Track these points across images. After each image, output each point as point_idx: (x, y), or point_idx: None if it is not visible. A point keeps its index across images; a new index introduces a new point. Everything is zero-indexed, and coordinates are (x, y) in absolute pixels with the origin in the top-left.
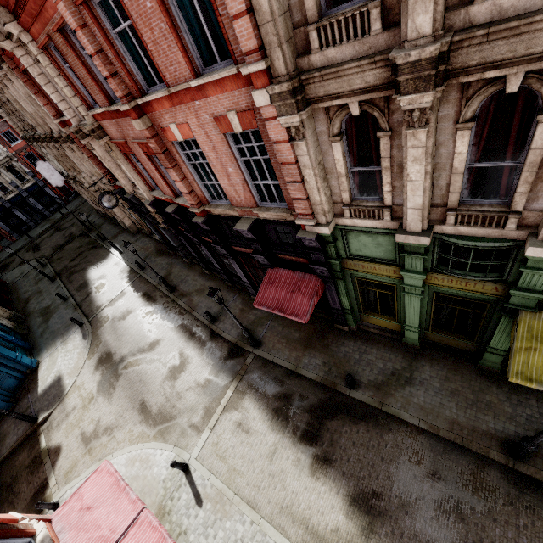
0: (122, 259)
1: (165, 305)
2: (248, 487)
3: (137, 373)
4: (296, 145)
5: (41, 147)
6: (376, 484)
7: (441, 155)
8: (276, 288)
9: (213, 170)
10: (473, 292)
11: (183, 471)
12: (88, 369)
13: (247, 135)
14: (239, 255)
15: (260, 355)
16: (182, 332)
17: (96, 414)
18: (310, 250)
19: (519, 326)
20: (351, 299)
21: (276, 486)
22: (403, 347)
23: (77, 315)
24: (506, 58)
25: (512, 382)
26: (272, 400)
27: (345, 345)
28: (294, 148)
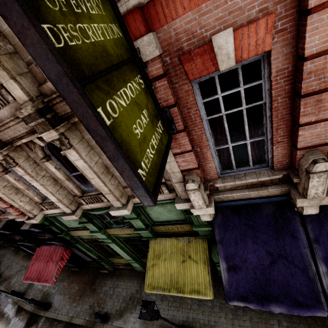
0: None
1: None
2: None
3: None
4: None
5: None
6: None
7: (52, 173)
8: (38, 262)
9: None
10: (130, 234)
11: None
12: None
13: None
14: None
15: (48, 317)
16: None
17: None
18: (39, 233)
19: (149, 250)
20: (95, 252)
21: None
22: (138, 274)
23: None
24: (17, 135)
25: None
26: None
27: (105, 285)
28: None
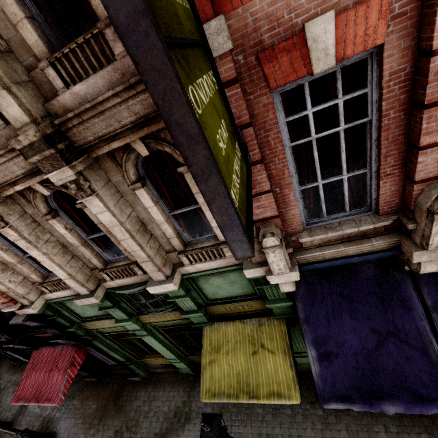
0: None
1: None
2: None
3: None
4: None
5: None
6: None
7: (60, 237)
8: (36, 372)
9: None
10: (174, 321)
11: None
12: None
13: None
14: None
15: None
16: None
17: None
18: (38, 329)
19: (204, 341)
20: (121, 351)
21: None
22: (184, 378)
23: None
24: (9, 179)
25: None
26: None
27: (137, 398)
28: None
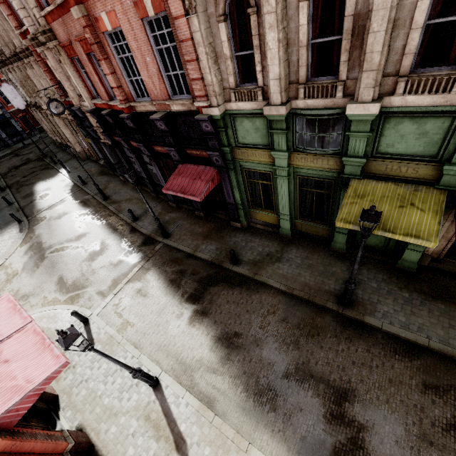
0: (68, 176)
1: (97, 210)
2: (136, 334)
3: (61, 256)
4: (191, 21)
5: (8, 71)
6: (238, 328)
7: (291, 30)
8: (182, 177)
9: (135, 61)
10: (322, 168)
11: (83, 323)
12: (18, 254)
13: (161, 25)
14: (159, 157)
15: (168, 243)
16: (107, 228)
17: (17, 285)
18: (207, 135)
19: (349, 189)
20: (242, 193)
21: (159, 332)
22: (279, 238)
23: (18, 215)
24: None
25: (353, 259)
26: (170, 274)
27: (236, 237)
28: (190, 24)
